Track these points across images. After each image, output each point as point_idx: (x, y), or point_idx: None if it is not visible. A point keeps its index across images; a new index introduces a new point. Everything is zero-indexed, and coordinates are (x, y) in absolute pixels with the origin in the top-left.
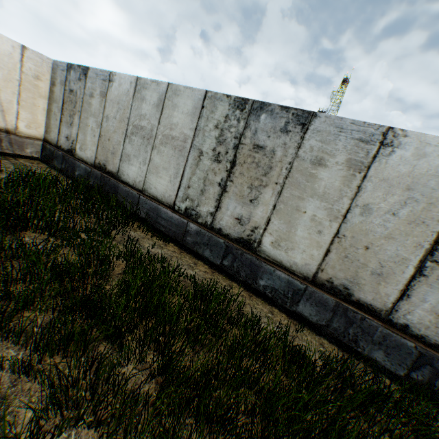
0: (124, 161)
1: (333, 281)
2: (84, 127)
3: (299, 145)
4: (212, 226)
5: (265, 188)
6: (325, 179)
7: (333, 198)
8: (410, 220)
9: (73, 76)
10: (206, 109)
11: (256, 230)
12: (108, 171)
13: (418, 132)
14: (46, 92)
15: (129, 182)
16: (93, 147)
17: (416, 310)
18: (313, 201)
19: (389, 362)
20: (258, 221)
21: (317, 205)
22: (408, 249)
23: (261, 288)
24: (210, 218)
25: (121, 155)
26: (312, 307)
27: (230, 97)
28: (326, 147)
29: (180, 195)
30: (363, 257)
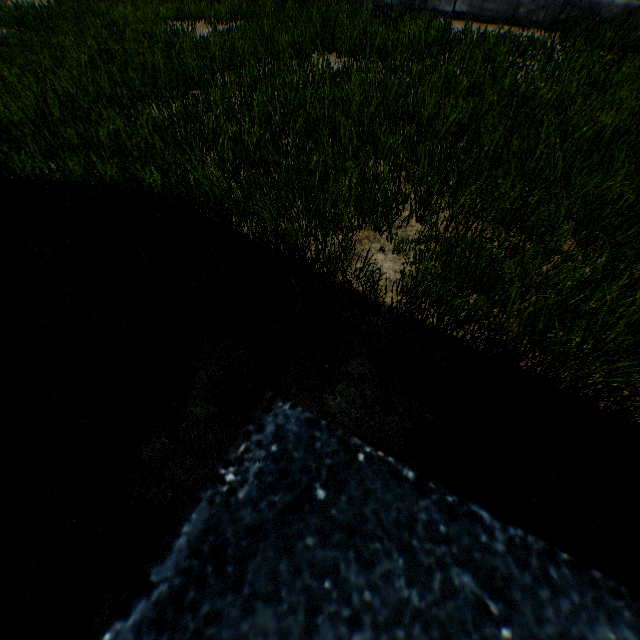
0: None
1: None
2: None
3: None
4: None
5: None
6: None
7: None
8: None
9: None
10: None
11: None
12: None
13: None
14: None
15: None
16: None
17: None
18: None
19: None
20: None
21: None
22: None
23: None
24: None
25: None
26: None
27: None
28: None
29: None
30: None
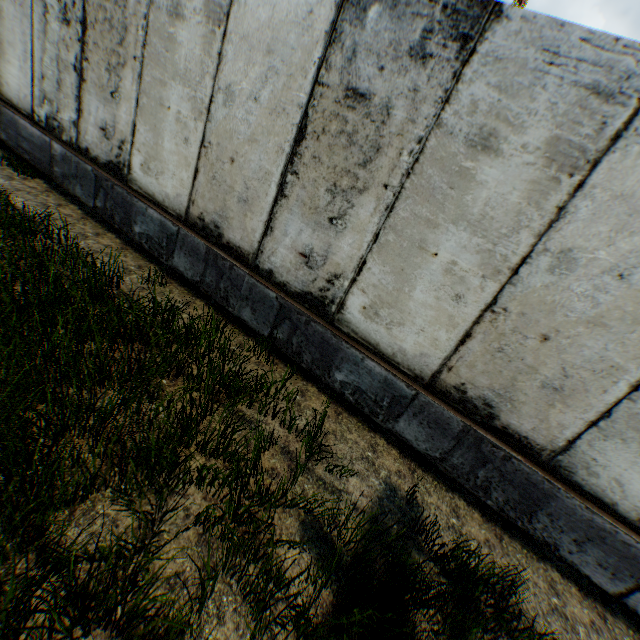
0: None
1: (205, 218)
2: None
3: None
4: (79, 145)
5: (125, 71)
6: (185, 44)
7: (195, 79)
8: (272, 108)
9: None
10: None
11: (124, 146)
12: None
13: None
14: None
15: None
16: None
17: (279, 248)
18: (176, 87)
19: (256, 321)
20: (124, 130)
21: (180, 94)
22: (271, 157)
23: (138, 237)
24: (75, 132)
25: None
26: (186, 258)
27: None
28: None
29: (37, 95)
30: (230, 176)
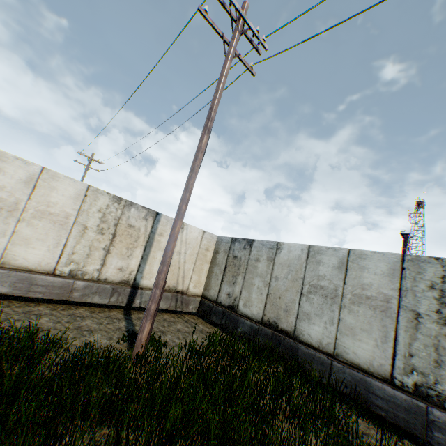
0: (302, 319)
1: None
2: (249, 286)
3: None
4: None
5: None
6: None
7: None
8: None
9: (236, 246)
10: (407, 270)
11: None
12: (280, 329)
13: None
14: (209, 258)
15: (312, 343)
16: (260, 304)
17: None
18: None
19: None
20: None
21: None
22: None
23: None
24: None
25: (297, 313)
26: None
27: (439, 259)
28: None
29: (397, 365)
30: None
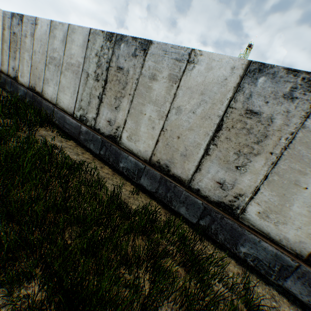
0: (45, 84)
1: (160, 162)
2: (23, 60)
3: (142, 65)
4: (94, 127)
5: (124, 99)
6: (156, 89)
7: (160, 103)
8: (203, 116)
9: (15, 22)
10: (90, 42)
11: (119, 128)
12: (37, 92)
13: (208, 52)
14: None
15: (49, 99)
16: (28, 75)
17: (204, 179)
18: (150, 106)
19: (189, 215)
20: (119, 122)
21: (152, 109)
22: (201, 137)
23: (121, 169)
24: (94, 122)
25: (44, 79)
26: (148, 180)
27: (104, 32)
28: (157, 66)
29: (77, 106)
30: (176, 144)
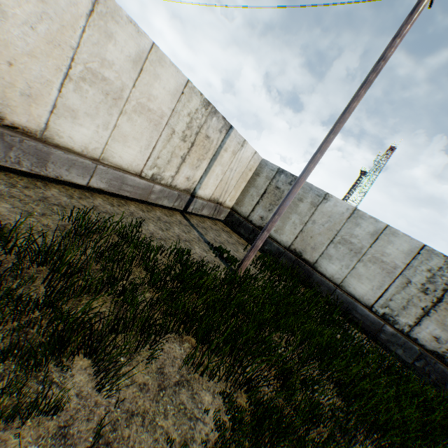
0: (324, 258)
1: None
2: (284, 218)
3: None
4: (407, 334)
5: None
6: None
7: None
8: None
9: (282, 178)
10: (420, 255)
11: None
12: (303, 258)
13: None
14: (248, 177)
15: (326, 275)
16: (291, 236)
17: None
18: None
19: None
20: None
21: None
22: None
23: None
24: (407, 328)
25: (322, 253)
26: None
27: (446, 257)
28: None
29: (379, 302)
30: None
